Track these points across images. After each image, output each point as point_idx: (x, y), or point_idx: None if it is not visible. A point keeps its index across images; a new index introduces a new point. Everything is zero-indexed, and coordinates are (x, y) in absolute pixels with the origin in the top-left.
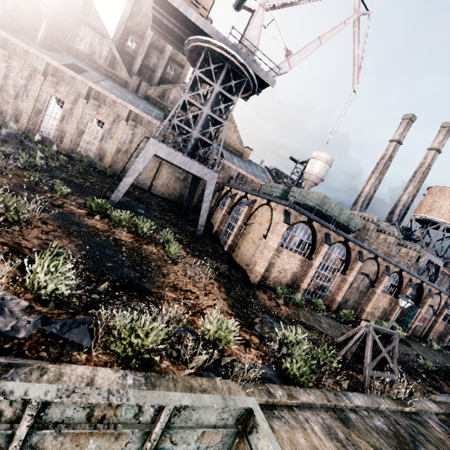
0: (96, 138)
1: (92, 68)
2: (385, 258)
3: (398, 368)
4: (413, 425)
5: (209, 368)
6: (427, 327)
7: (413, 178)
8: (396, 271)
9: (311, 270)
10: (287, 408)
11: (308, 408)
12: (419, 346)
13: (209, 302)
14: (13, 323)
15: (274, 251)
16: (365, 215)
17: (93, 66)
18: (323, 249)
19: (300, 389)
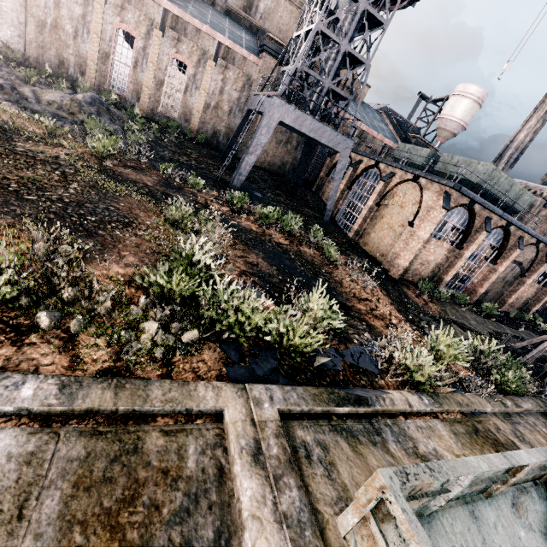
0: (179, 91)
1: None
2: None
3: None
4: None
5: (451, 384)
6: None
7: None
8: None
9: (460, 261)
10: (517, 415)
11: (529, 414)
12: None
13: (386, 310)
14: (328, 357)
15: (424, 242)
16: (531, 186)
17: None
18: (480, 238)
19: (518, 398)
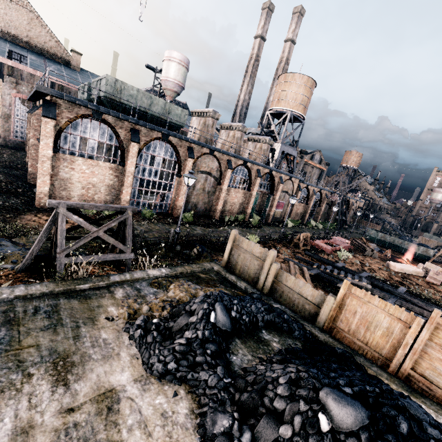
0: None
1: None
2: (219, 150)
3: (197, 248)
4: (56, 304)
5: None
6: (287, 211)
7: (276, 76)
8: (241, 163)
9: (127, 177)
10: None
11: None
12: (273, 228)
13: None
14: None
15: (51, 160)
16: (203, 110)
17: None
18: (132, 150)
19: None
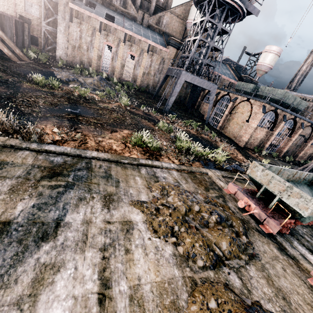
0: (131, 68)
1: (114, 12)
2: None
3: None
4: None
5: None
6: None
7: None
8: None
9: (272, 137)
10: None
11: None
12: None
13: (240, 157)
14: (227, 166)
15: (254, 129)
16: (307, 97)
17: (113, 9)
18: (281, 125)
19: None
